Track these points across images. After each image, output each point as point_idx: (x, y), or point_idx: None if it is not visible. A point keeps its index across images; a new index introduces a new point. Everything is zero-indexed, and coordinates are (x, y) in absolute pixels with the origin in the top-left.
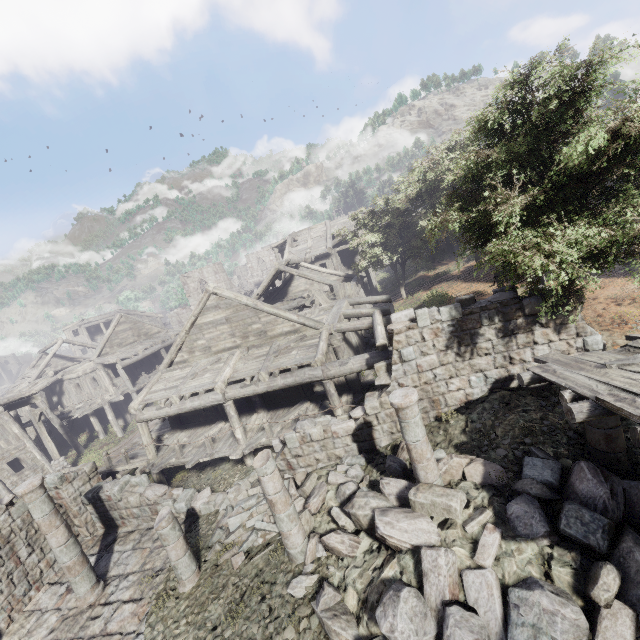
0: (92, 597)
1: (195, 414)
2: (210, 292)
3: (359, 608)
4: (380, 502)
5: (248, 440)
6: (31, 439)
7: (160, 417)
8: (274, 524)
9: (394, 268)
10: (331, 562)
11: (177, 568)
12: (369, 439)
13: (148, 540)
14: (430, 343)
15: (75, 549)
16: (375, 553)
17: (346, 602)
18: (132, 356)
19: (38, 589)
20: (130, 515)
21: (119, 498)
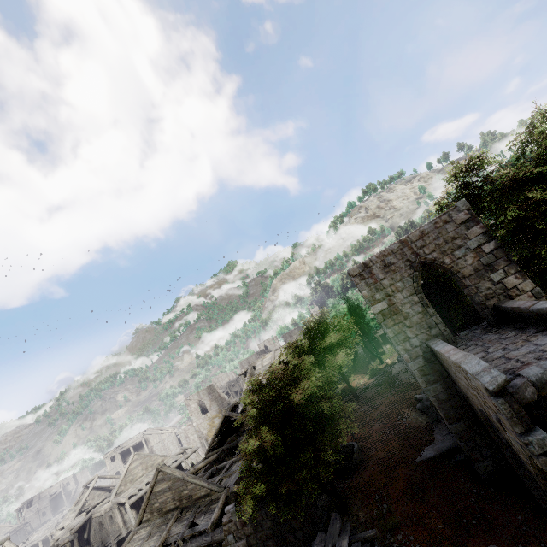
0: None
1: None
2: (159, 470)
3: None
4: None
5: None
6: None
7: None
8: None
9: None
10: None
11: None
12: None
13: None
14: (242, 531)
15: None
16: None
17: None
18: (138, 492)
19: None
20: None
21: None
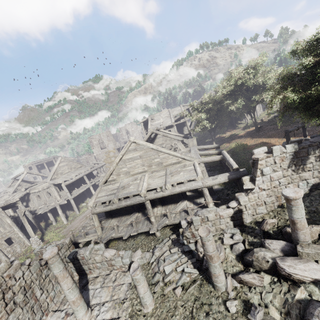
0: (86, 318)
1: (120, 209)
2: (132, 141)
3: (283, 318)
4: (272, 254)
5: (157, 222)
6: (17, 226)
7: (106, 211)
8: (195, 269)
9: (210, 132)
10: (245, 290)
11: (144, 298)
12: (240, 219)
13: (109, 281)
14: (278, 165)
15: (76, 290)
16: (278, 284)
17: (271, 314)
18: (69, 179)
19: (47, 315)
20: (95, 267)
21: (89, 258)
